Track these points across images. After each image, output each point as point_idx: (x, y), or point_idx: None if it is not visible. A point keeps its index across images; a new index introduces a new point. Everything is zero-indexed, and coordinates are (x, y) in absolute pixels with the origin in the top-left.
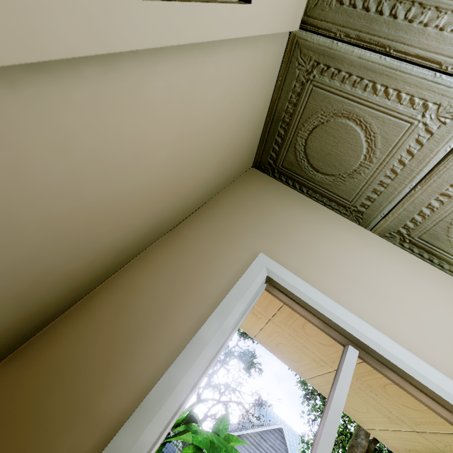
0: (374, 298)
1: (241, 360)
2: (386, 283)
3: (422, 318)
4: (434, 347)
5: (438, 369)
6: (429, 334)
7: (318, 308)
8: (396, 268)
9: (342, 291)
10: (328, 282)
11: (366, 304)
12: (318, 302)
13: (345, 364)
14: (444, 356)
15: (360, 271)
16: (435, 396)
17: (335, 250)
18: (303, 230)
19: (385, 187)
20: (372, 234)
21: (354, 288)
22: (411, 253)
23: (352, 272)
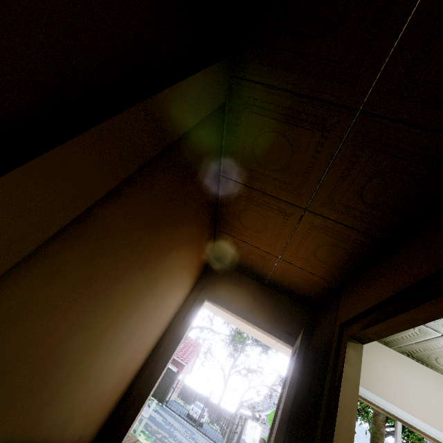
0: (402, 394)
1: (258, 344)
2: (405, 383)
3: (422, 400)
4: (429, 415)
5: (431, 425)
6: (426, 408)
7: (382, 407)
8: (408, 372)
9: (388, 394)
10: (382, 390)
11: (399, 398)
12: (381, 404)
13: (397, 430)
14: (433, 418)
15: (393, 379)
16: (432, 437)
17: (379, 369)
18: (362, 358)
19: (398, 340)
20: (393, 351)
21: (393, 390)
22: (413, 359)
23: (390, 381)
